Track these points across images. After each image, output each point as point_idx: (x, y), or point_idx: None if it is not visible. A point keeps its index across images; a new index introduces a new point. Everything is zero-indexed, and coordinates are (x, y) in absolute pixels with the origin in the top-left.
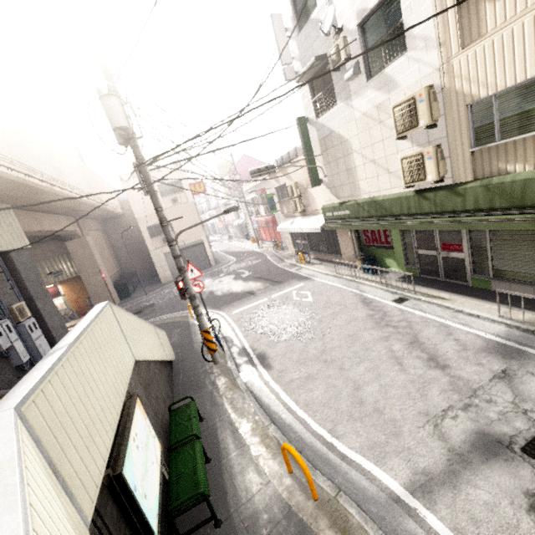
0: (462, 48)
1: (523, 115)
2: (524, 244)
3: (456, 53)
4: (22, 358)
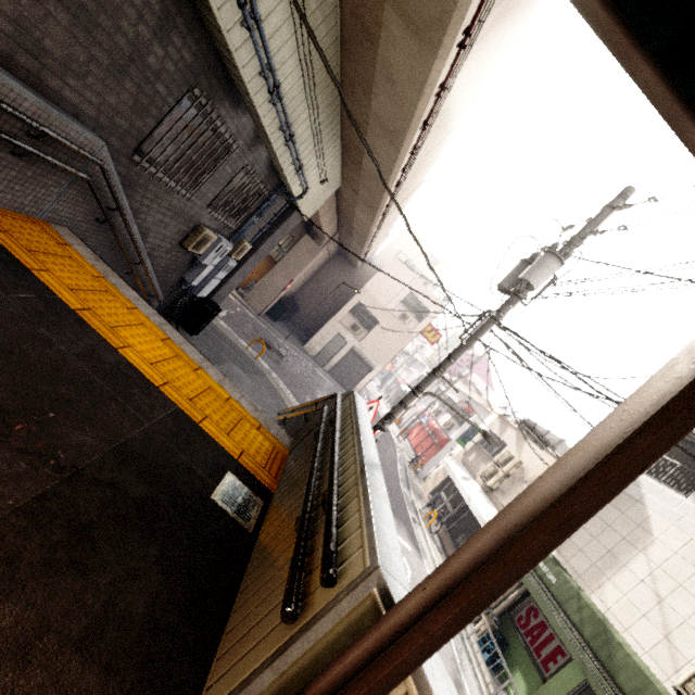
0: None
1: None
2: None
3: None
4: (196, 280)
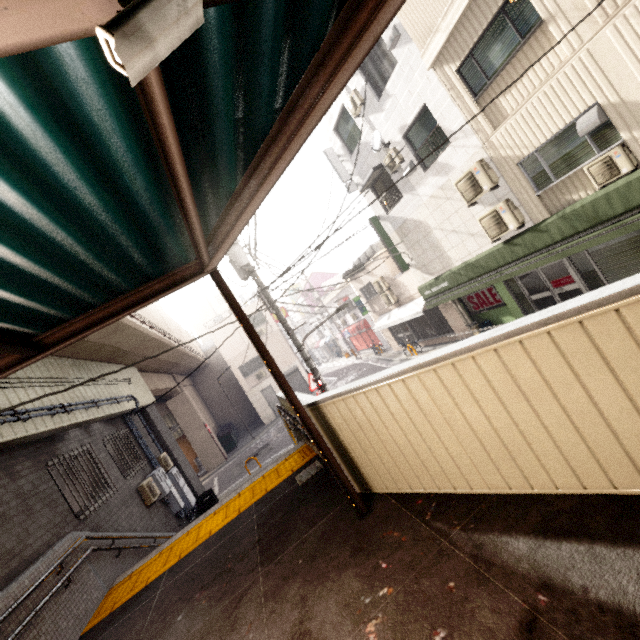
0: (494, 129)
1: (565, 158)
2: (626, 254)
3: (491, 134)
4: (179, 503)
